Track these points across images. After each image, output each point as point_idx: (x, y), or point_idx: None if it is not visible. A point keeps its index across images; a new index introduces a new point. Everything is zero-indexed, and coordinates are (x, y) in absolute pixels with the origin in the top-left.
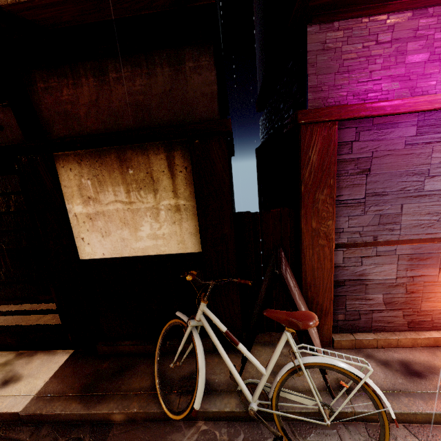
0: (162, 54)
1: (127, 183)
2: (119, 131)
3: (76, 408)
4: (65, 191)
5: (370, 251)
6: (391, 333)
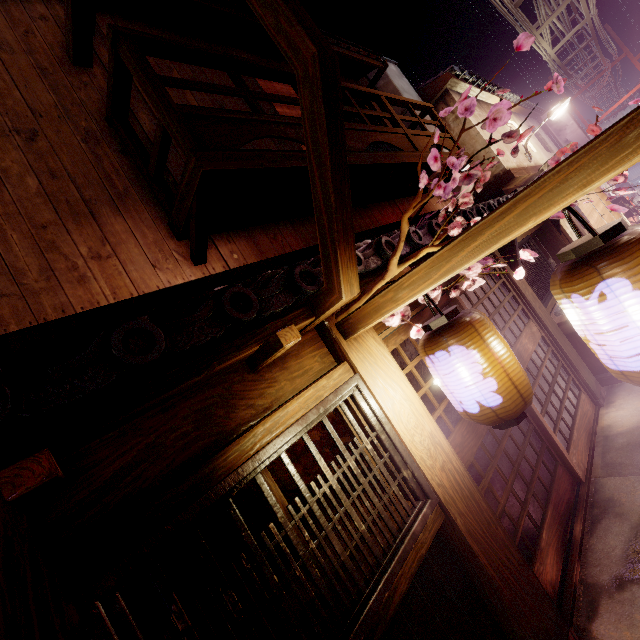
0: None
1: None
2: None
3: None
4: None
5: None
6: None
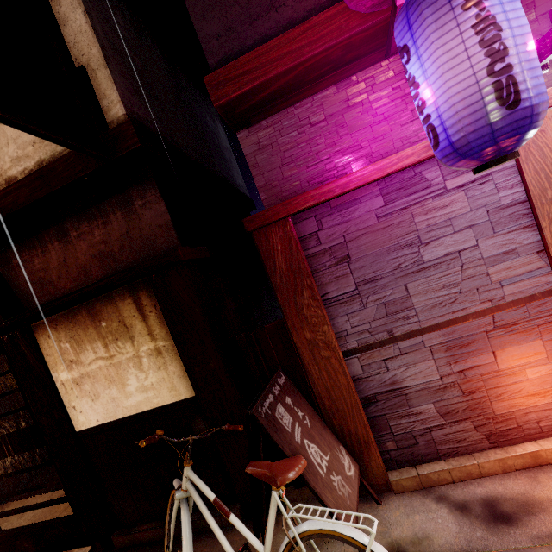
0: (112, 202)
1: (103, 337)
2: (80, 288)
3: None
4: (48, 360)
5: (391, 351)
6: (469, 455)
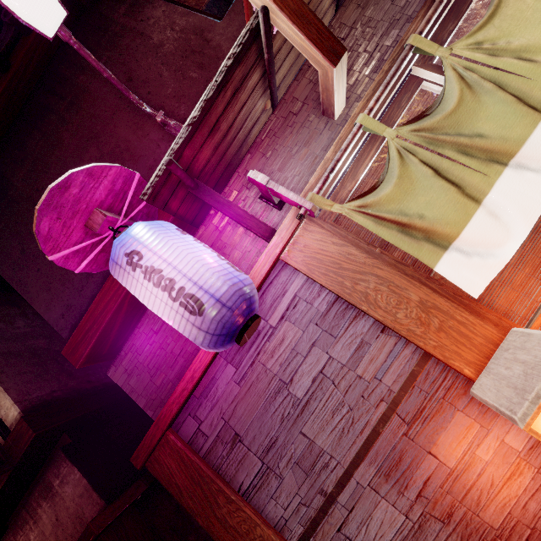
0: (35, 496)
1: None
2: None
3: None
4: None
5: (338, 513)
6: None
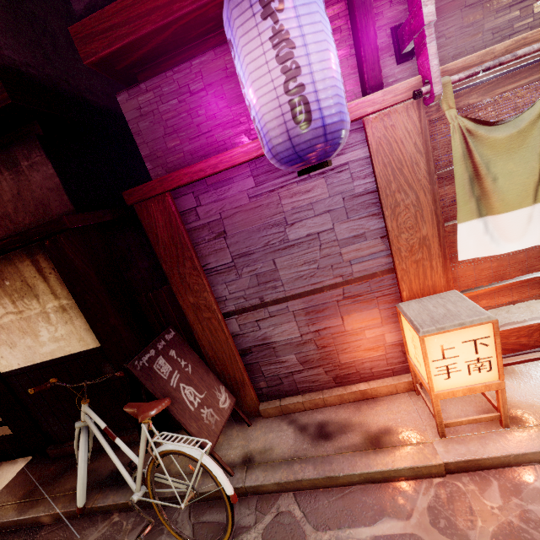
0: None
1: (9, 295)
2: None
3: (11, 516)
4: None
5: (262, 314)
6: (320, 392)
